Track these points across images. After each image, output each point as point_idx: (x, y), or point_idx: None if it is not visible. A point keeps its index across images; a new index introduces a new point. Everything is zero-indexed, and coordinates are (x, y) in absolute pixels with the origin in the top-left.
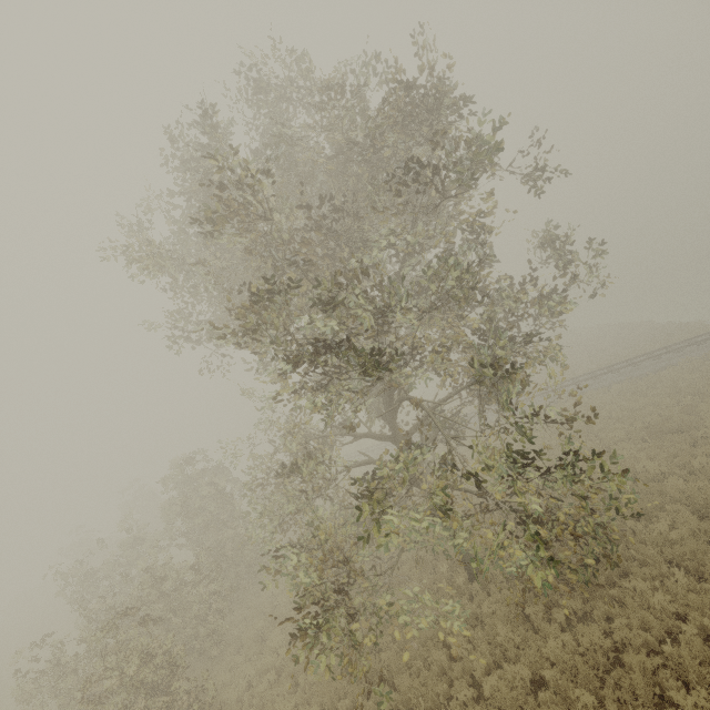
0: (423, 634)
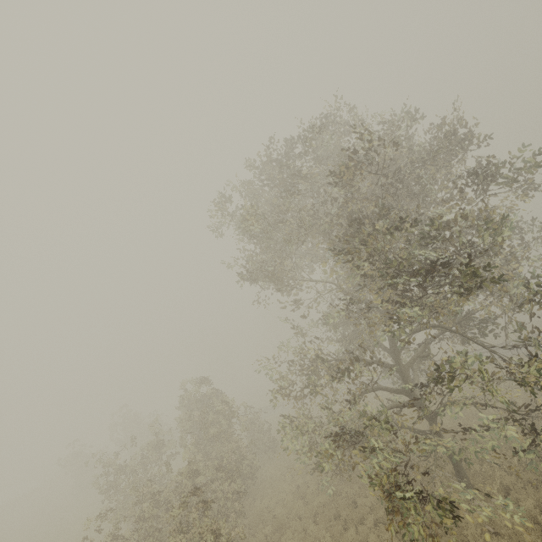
0: (444, 540)
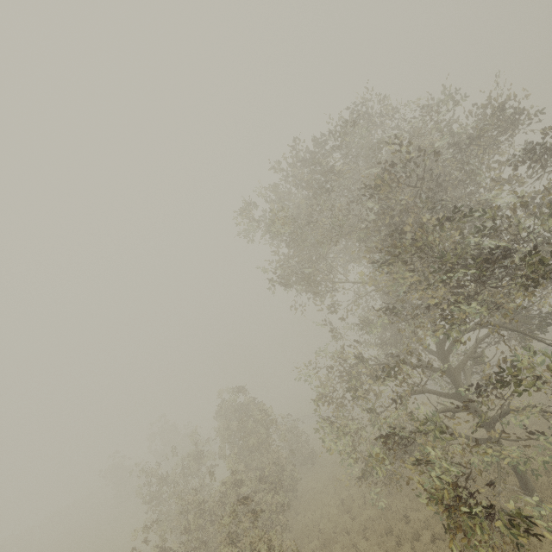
0: None
